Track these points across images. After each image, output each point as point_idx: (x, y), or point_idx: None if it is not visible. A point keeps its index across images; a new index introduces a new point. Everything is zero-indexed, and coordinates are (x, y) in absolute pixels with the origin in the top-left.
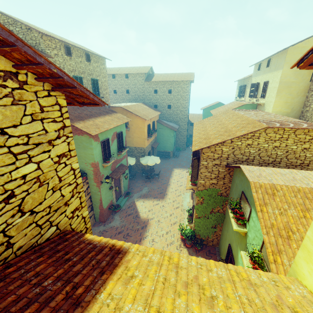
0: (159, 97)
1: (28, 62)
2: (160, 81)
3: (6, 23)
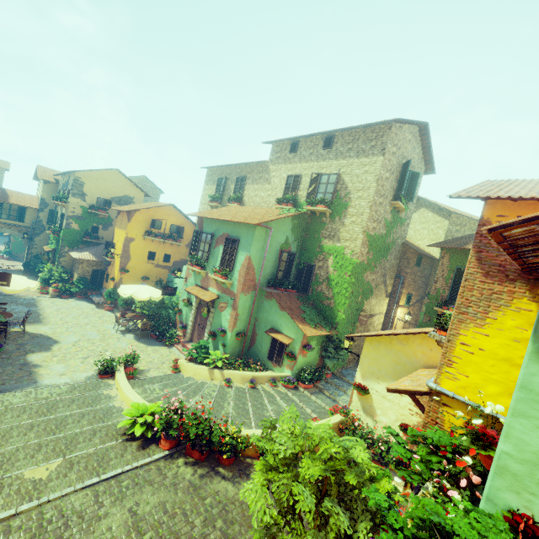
0: None
1: None
2: None
3: None
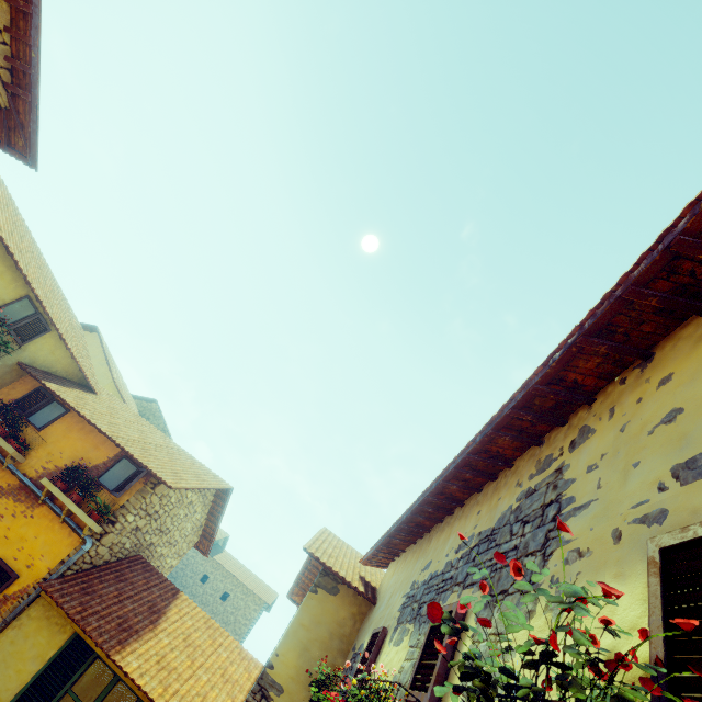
0: (202, 593)
1: (210, 526)
2: (224, 567)
3: (152, 411)
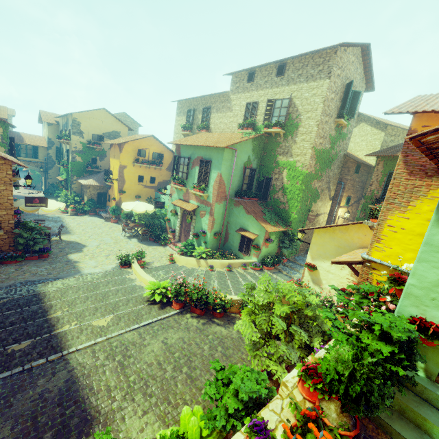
0: None
1: None
2: None
3: None
